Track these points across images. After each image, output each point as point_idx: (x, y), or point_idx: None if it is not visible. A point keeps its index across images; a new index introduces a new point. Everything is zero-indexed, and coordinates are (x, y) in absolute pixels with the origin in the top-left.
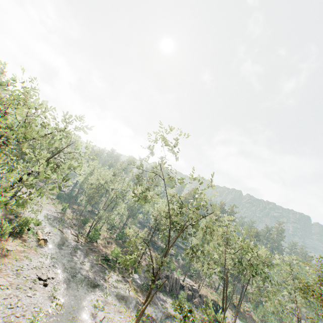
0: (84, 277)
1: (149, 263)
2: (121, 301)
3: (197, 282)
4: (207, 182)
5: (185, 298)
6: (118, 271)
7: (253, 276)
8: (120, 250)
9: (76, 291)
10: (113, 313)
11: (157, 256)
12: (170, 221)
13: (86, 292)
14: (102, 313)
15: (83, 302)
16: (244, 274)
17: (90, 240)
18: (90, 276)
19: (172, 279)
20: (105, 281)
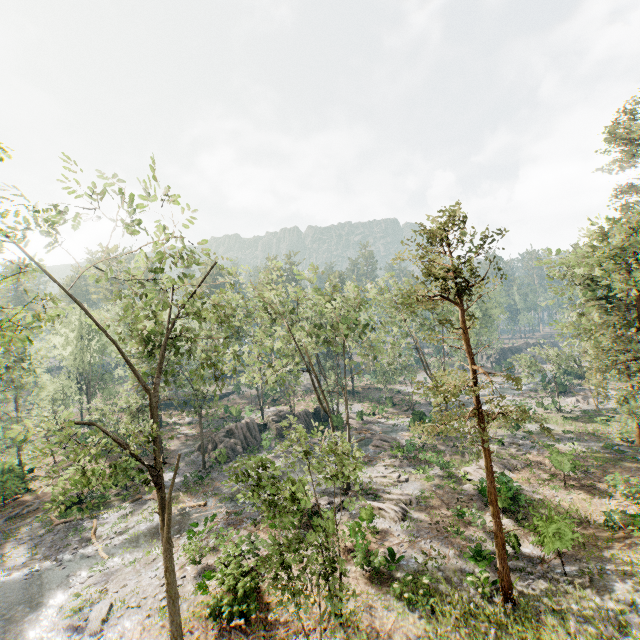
0: (16, 585)
1: (189, 437)
2: (147, 543)
3: (287, 402)
4: (147, 192)
5: (277, 437)
6: (119, 500)
7: (344, 336)
8: (109, 461)
9: (2, 632)
10: (134, 578)
11: (131, 429)
12: (110, 338)
13: (36, 608)
14: (100, 606)
15: (35, 634)
16: (330, 342)
17: (4, 502)
18: (37, 568)
19: (241, 429)
20: (89, 543)
